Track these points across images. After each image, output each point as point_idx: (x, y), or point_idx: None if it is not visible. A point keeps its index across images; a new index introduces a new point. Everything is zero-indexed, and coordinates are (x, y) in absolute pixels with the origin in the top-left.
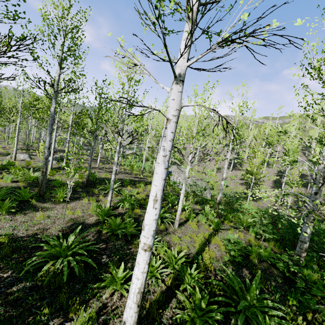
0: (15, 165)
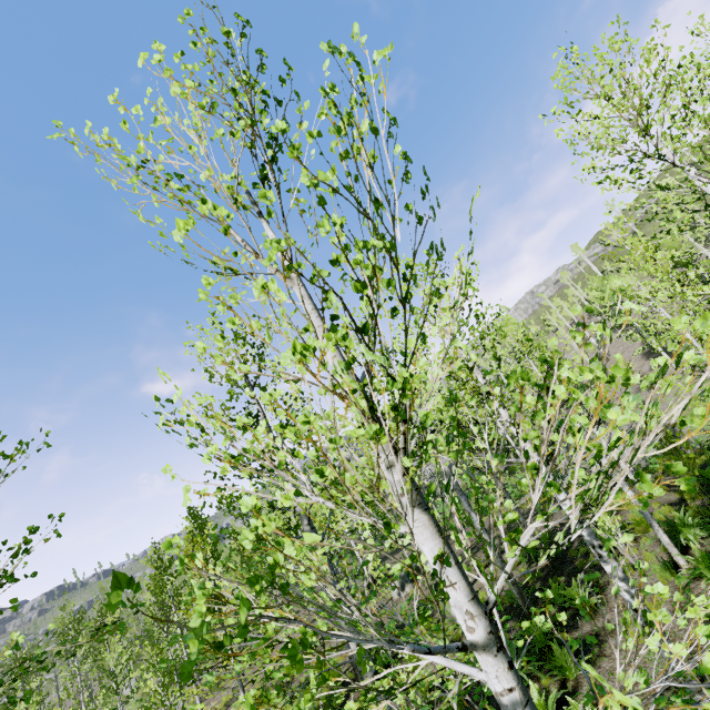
0: None
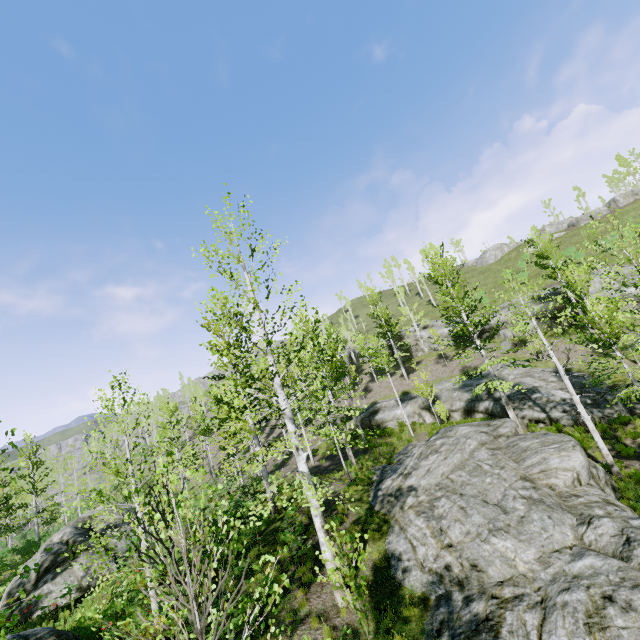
0: None
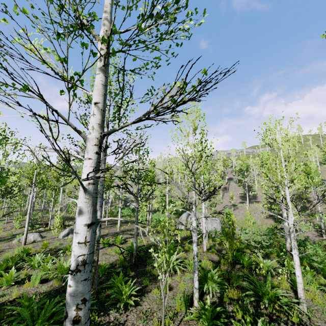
0: (29, 252)
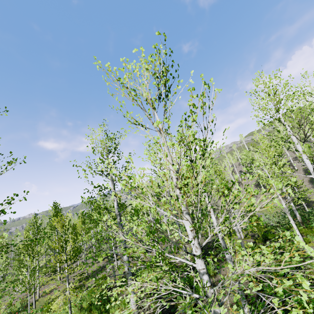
0: None
